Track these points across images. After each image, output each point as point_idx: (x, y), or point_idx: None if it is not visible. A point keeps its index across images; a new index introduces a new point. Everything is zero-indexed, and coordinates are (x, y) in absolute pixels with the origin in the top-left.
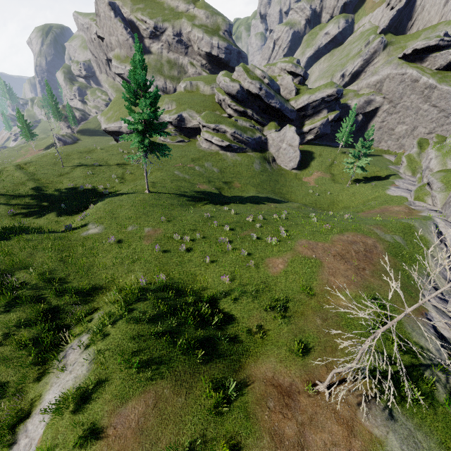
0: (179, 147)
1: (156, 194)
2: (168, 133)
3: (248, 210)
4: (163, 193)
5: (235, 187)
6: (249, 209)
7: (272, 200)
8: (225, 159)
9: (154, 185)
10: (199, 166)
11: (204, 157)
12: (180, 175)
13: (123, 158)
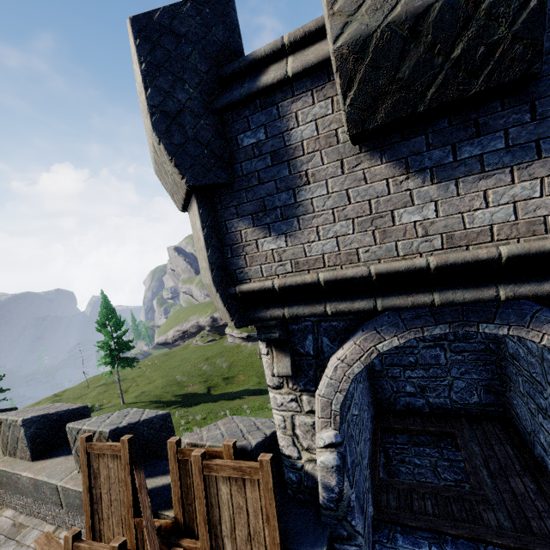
0: (205, 347)
1: (128, 405)
2: (133, 347)
3: (207, 409)
4: (137, 402)
5: (237, 381)
6: (210, 408)
7: (259, 392)
8: (242, 351)
9: (140, 395)
10: (208, 365)
11: (221, 353)
12: (179, 378)
13: (142, 370)
